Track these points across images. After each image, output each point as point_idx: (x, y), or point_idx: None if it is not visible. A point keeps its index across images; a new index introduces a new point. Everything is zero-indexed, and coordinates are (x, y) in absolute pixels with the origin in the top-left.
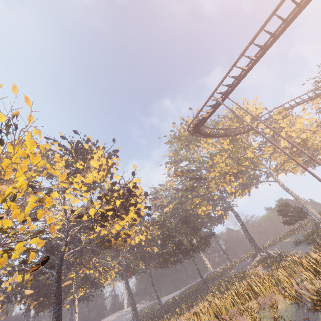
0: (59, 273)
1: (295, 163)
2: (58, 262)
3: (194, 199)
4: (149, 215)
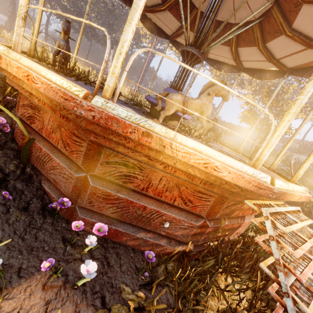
0: None
1: (217, 72)
2: None
3: None
4: None
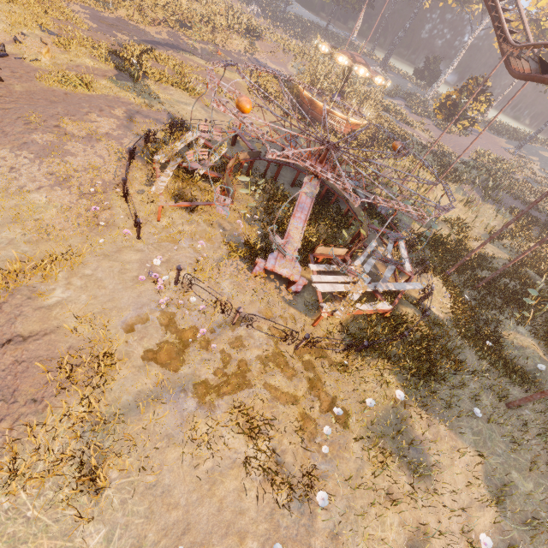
0: None
1: None
2: None
3: None
4: None
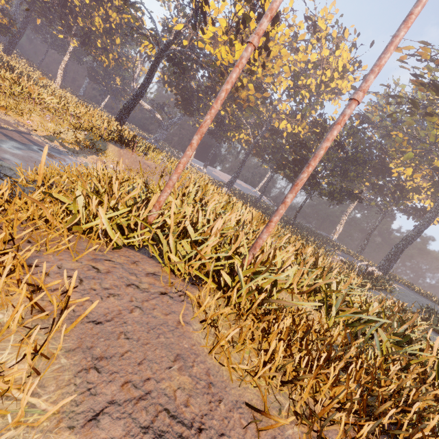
0: (158, 58)
1: None
2: (162, 47)
3: (394, 132)
4: (264, 66)
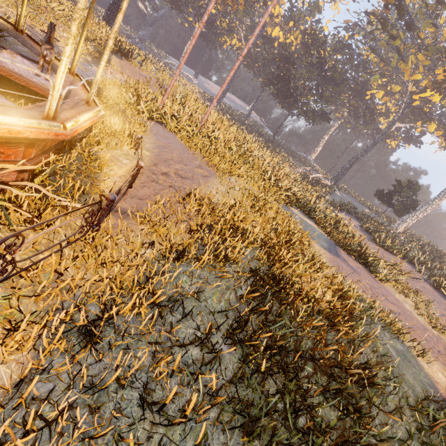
0: None
1: None
2: None
3: (367, 53)
4: None
